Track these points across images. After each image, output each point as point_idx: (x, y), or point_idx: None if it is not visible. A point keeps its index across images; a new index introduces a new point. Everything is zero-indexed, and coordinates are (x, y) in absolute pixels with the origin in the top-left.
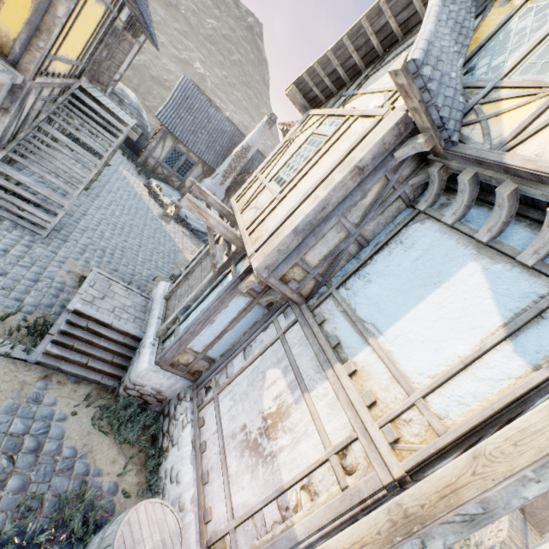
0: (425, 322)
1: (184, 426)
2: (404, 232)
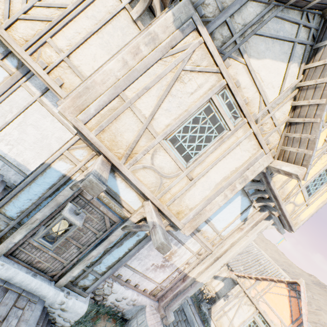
0: (224, 215)
1: (111, 286)
2: None
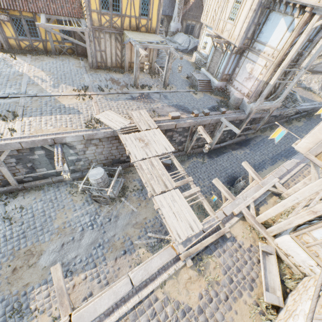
0: (275, 35)
1: (230, 88)
2: (268, 17)
